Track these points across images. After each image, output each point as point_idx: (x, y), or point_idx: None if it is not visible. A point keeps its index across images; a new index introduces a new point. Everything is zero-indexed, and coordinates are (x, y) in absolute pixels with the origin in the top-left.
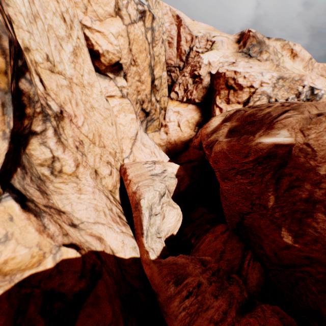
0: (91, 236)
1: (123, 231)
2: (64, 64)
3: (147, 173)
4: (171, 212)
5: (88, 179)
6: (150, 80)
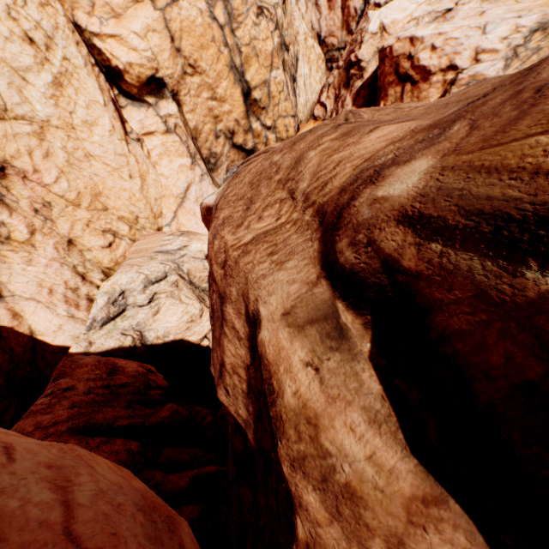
0: (9, 310)
1: (75, 315)
2: (34, 104)
3: (155, 249)
4: (174, 308)
5: (49, 249)
6: (240, 92)
